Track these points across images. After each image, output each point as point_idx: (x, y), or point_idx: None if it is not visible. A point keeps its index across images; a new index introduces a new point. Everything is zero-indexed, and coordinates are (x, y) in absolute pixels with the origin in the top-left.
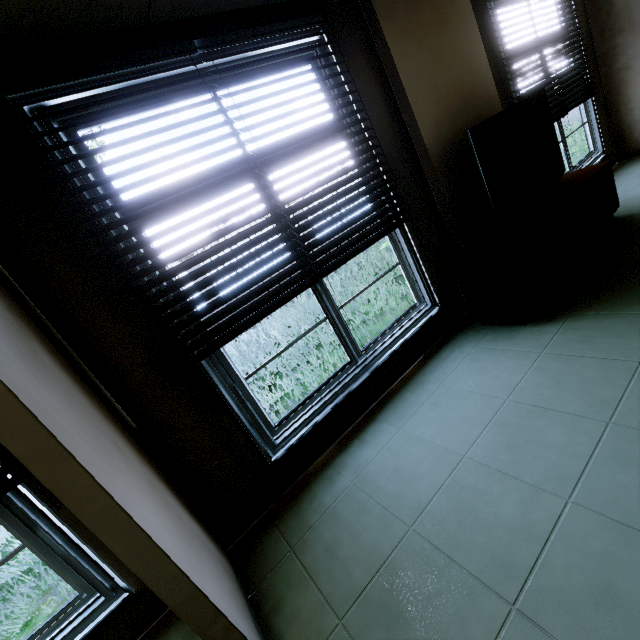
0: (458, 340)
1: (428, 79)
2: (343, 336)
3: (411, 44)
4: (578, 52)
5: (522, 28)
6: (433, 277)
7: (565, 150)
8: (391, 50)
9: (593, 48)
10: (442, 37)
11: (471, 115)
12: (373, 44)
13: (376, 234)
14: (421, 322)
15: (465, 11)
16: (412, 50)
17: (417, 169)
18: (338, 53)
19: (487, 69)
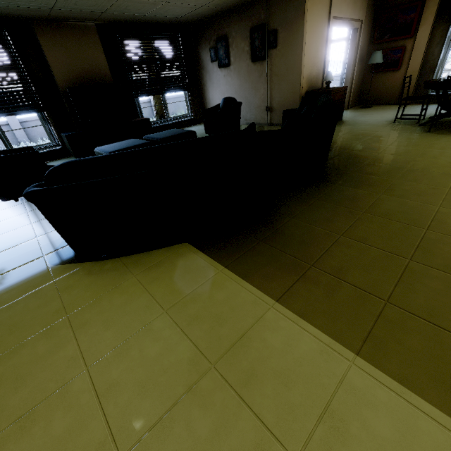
0: (63, 159)
1: (65, 61)
2: (5, 142)
3: (56, 46)
4: (180, 70)
5: (139, 52)
6: (61, 135)
7: (165, 109)
8: (43, 46)
9: (196, 70)
10: (77, 47)
11: (91, 81)
12: (37, 40)
13: (27, 111)
14: (50, 149)
15: (94, 39)
16: (56, 48)
17: (57, 93)
18: (15, 40)
19: (106, 65)
